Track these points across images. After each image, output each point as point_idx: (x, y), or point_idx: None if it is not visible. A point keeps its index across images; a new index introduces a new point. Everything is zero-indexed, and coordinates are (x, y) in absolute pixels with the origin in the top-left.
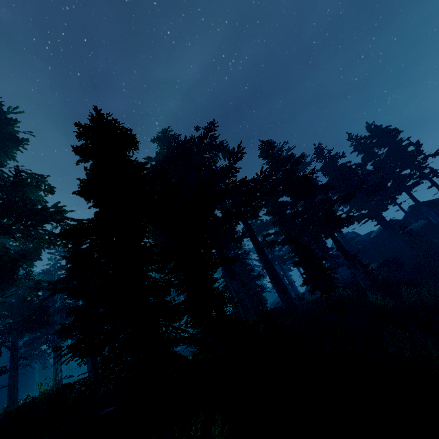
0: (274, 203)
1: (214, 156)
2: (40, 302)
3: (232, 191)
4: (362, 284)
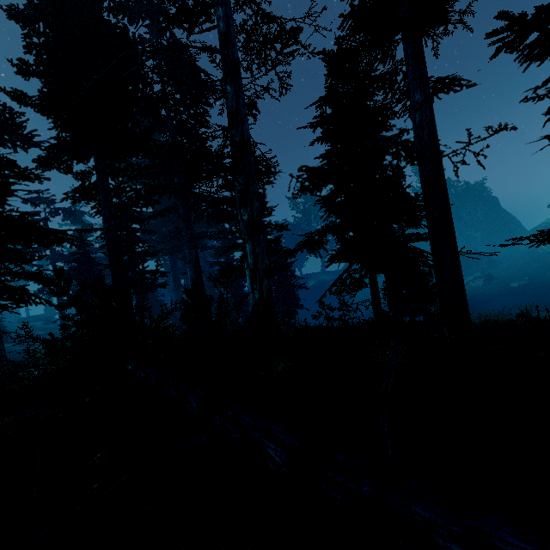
0: None
1: None
2: None
3: None
4: None
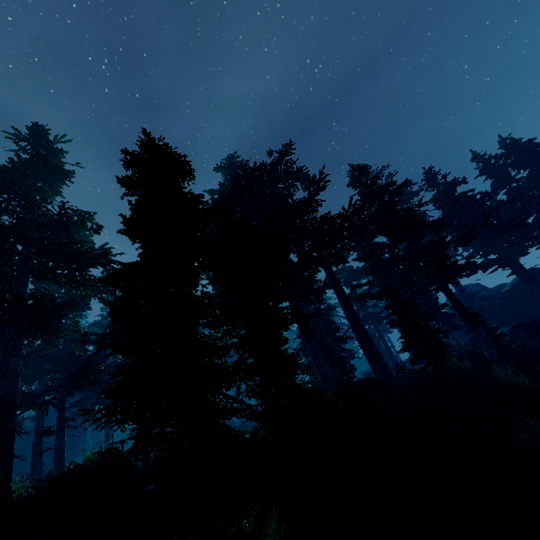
0: (367, 245)
1: (290, 187)
2: (89, 358)
3: (311, 229)
4: (486, 353)
